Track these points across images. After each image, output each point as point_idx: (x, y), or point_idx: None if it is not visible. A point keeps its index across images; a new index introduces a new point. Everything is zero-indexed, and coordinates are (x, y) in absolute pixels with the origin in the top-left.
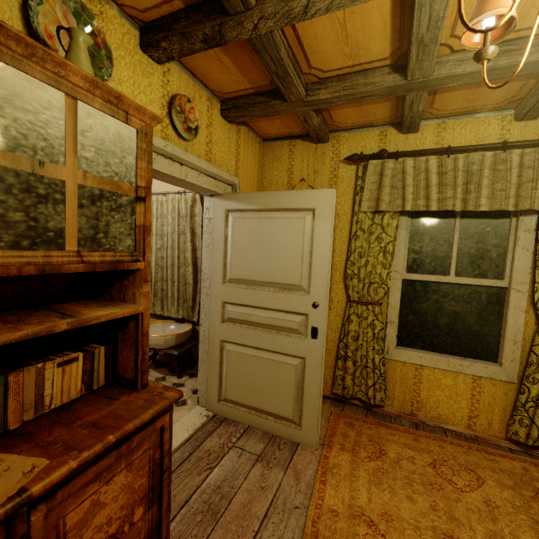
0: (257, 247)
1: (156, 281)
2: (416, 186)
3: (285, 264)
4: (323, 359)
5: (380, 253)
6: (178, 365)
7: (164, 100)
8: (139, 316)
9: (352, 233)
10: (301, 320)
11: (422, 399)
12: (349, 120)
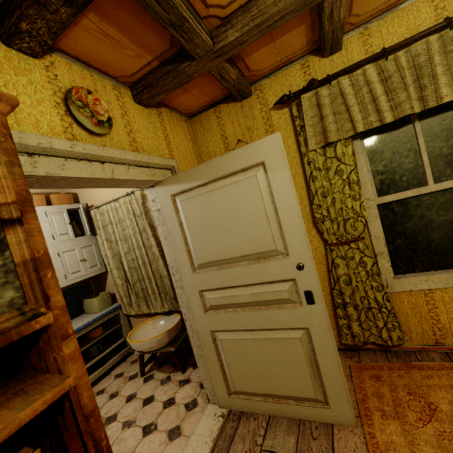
0: (215, 223)
1: (134, 283)
2: (361, 103)
3: (251, 231)
4: (329, 323)
5: (345, 187)
6: (179, 359)
7: (57, 97)
8: (69, 393)
9: (307, 176)
10: (289, 287)
11: (444, 325)
12: (266, 63)
